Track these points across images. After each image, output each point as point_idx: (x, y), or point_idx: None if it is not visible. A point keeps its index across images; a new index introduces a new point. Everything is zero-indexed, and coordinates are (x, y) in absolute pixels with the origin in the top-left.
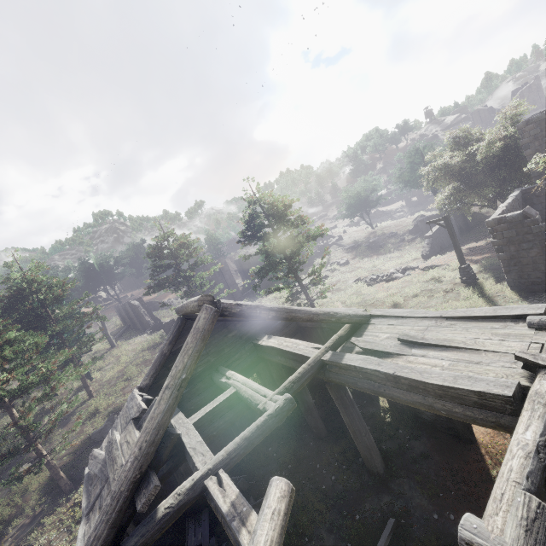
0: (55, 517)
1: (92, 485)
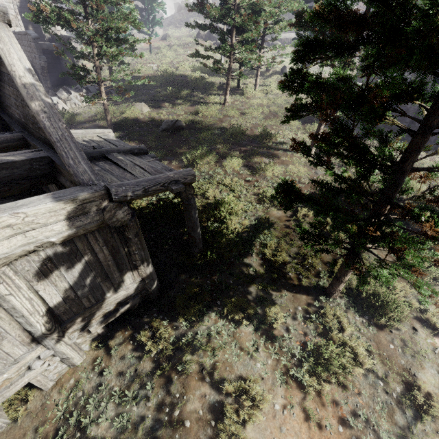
0: None
1: None
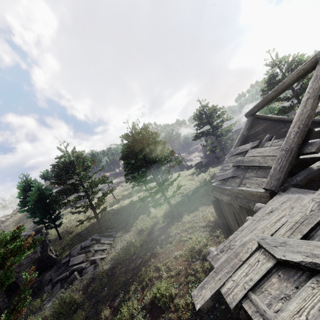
0: (175, 225)
1: (228, 183)
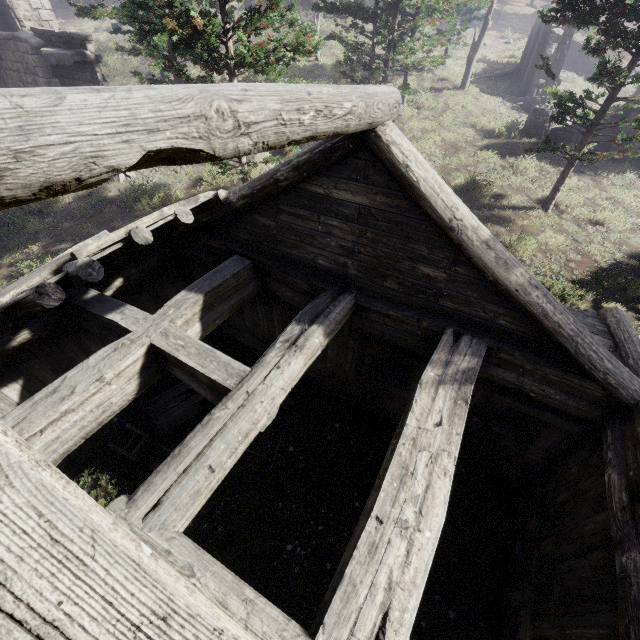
0: None
1: None
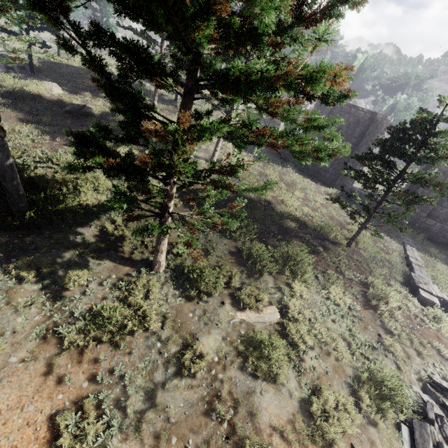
0: None
1: None
